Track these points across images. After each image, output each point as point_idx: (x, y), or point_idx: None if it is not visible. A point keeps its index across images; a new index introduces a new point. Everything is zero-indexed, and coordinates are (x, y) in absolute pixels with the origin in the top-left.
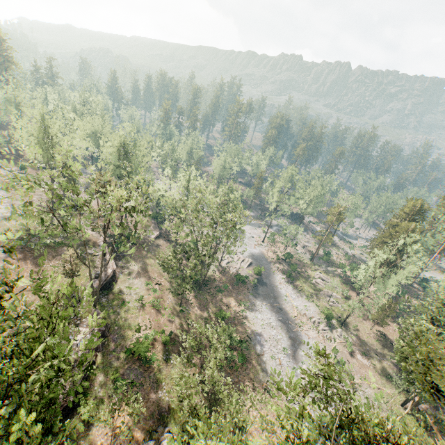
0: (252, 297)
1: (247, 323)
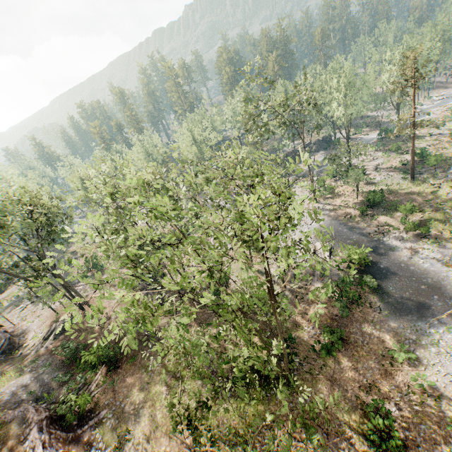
0: (396, 322)
1: None
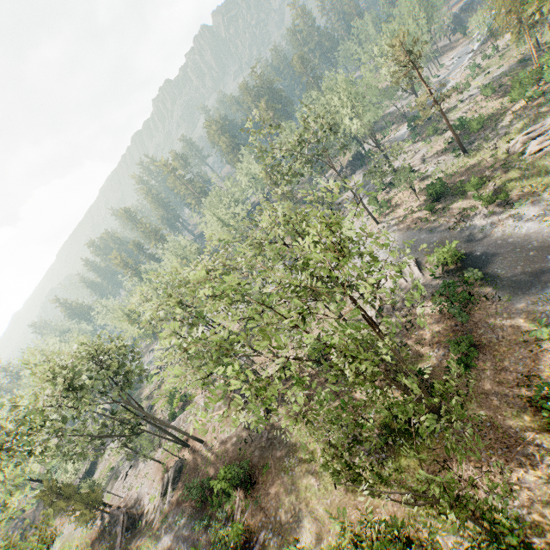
0: (522, 302)
1: None
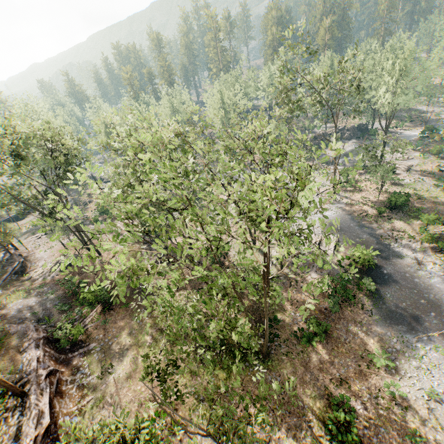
0: (384, 329)
1: (423, 427)
